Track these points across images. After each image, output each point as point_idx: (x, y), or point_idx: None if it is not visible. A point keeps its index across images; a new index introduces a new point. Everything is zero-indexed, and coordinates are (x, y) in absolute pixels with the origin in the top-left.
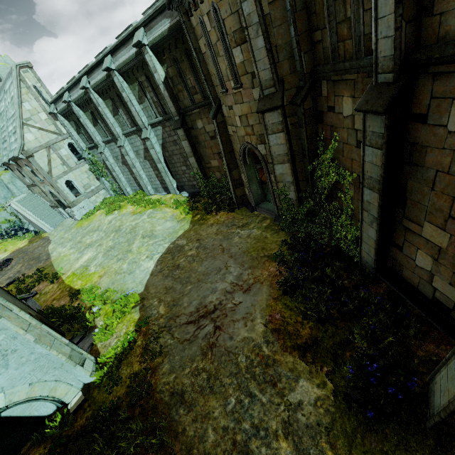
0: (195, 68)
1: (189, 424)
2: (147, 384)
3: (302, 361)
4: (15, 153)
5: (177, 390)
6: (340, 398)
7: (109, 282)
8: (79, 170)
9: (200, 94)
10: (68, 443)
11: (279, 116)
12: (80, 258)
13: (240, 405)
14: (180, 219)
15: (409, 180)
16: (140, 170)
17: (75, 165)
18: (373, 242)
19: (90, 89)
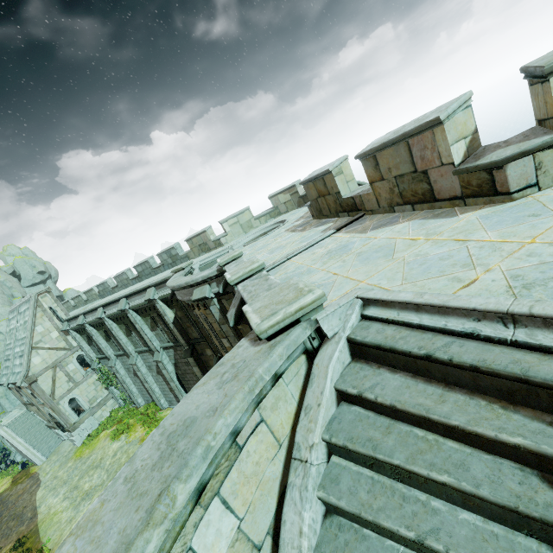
0: None
1: None
2: None
3: None
4: (17, 383)
5: None
6: None
7: None
8: (86, 383)
9: None
10: None
11: None
12: (74, 519)
13: None
14: None
15: None
16: (152, 384)
17: (82, 378)
18: None
19: (105, 317)
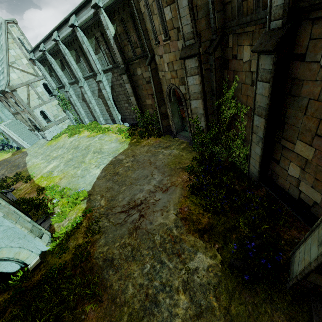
0: (137, 27)
1: (115, 281)
2: (87, 253)
3: (200, 240)
4: (2, 87)
5: (108, 257)
6: (225, 266)
7: (67, 183)
8: (51, 104)
9: (140, 48)
10: (26, 291)
11: (196, 62)
12: (48, 166)
13: (153, 269)
14: (121, 141)
15: (288, 108)
16: (95, 106)
17: (48, 100)
18: (258, 157)
19: (59, 41)
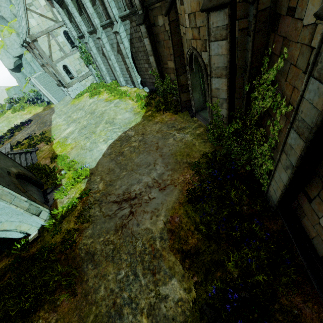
0: None
1: (91, 277)
2: (73, 241)
3: (180, 264)
4: (23, 37)
5: (90, 251)
6: (197, 307)
7: (76, 154)
8: (73, 57)
9: None
10: (23, 261)
11: (225, 17)
12: (66, 129)
13: (126, 279)
14: (136, 112)
15: None
16: (114, 63)
17: (70, 52)
18: (282, 185)
19: None
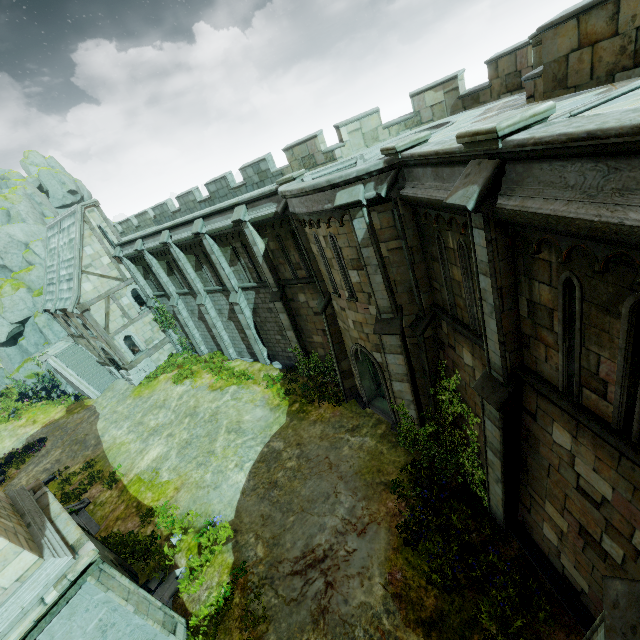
0: (301, 248)
1: None
2: None
3: None
4: (69, 308)
5: None
6: None
7: (190, 500)
8: (142, 322)
9: (305, 271)
10: None
11: (398, 340)
12: (145, 451)
13: None
14: (273, 406)
15: (529, 456)
16: (221, 331)
17: (138, 315)
18: (500, 499)
19: (172, 243)
